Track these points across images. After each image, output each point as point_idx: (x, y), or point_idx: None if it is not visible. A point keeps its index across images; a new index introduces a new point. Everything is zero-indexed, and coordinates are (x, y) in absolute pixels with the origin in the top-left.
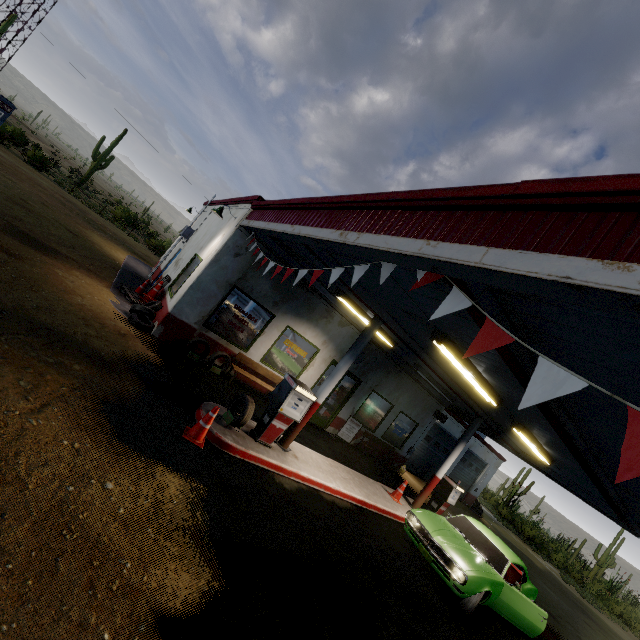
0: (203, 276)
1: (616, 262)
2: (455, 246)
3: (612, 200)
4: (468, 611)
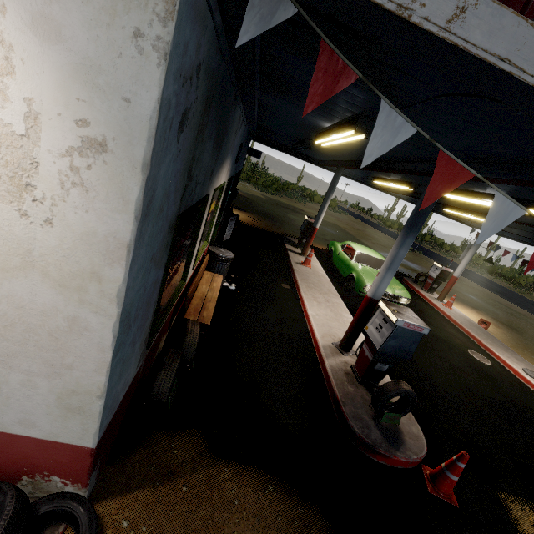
0: (128, 294)
1: None
2: None
3: None
4: None
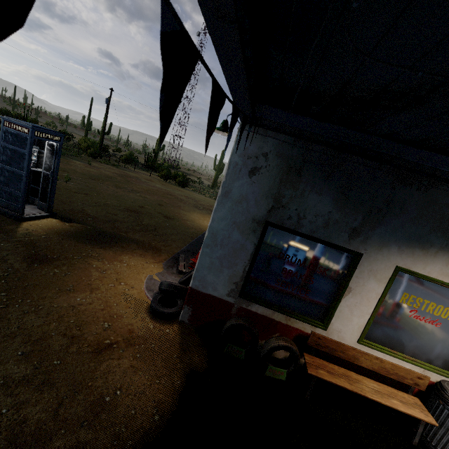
0: (215, 223)
1: None
2: None
3: None
4: None
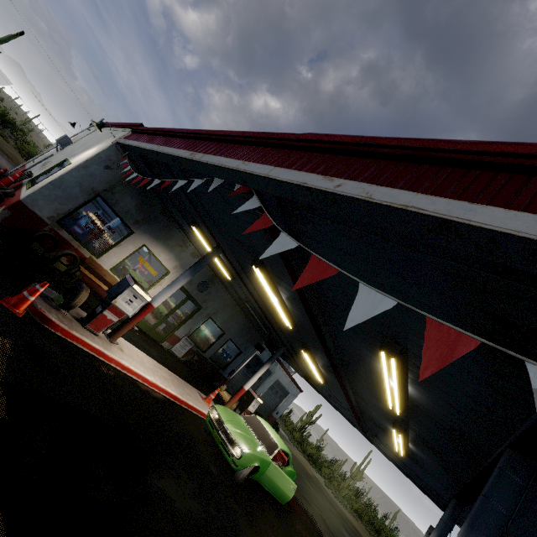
0: (67, 176)
1: (329, 177)
2: (258, 165)
3: (339, 147)
4: (239, 481)
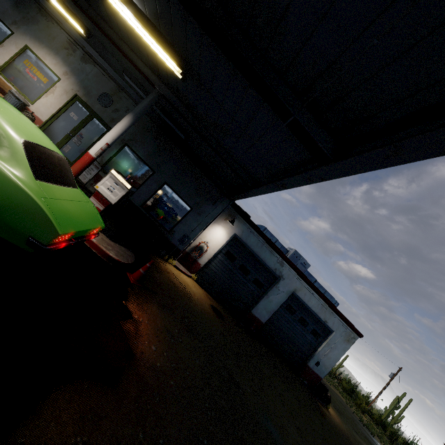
0: None
1: None
2: None
3: None
4: None
